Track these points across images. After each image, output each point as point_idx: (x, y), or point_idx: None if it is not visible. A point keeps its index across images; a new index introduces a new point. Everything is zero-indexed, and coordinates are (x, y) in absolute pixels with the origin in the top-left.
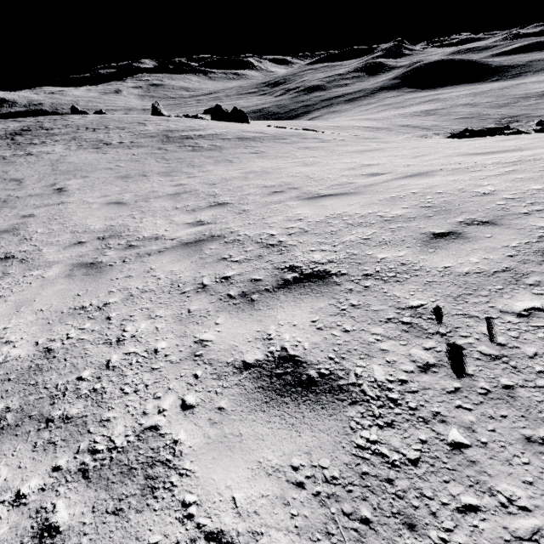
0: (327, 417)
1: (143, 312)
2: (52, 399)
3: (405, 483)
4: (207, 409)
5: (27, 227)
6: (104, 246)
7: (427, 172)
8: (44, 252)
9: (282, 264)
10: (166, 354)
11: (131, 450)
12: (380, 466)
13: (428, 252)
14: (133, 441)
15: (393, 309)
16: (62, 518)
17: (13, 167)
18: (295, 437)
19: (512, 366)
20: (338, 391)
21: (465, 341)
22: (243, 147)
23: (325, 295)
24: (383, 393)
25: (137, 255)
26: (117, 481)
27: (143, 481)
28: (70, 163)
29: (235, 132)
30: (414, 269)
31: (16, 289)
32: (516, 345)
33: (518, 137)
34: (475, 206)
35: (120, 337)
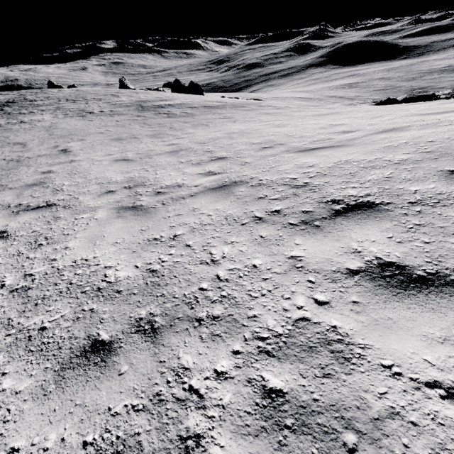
0: None
1: (217, 240)
2: (188, 305)
3: None
4: (343, 303)
5: (52, 181)
6: (135, 193)
7: (398, 128)
8: (81, 199)
9: (323, 199)
10: (267, 268)
11: (298, 335)
12: None
13: None
14: (293, 329)
15: None
16: (278, 384)
17: (11, 133)
18: (442, 316)
19: None
20: None
21: None
22: (211, 114)
23: (384, 219)
24: None
25: (172, 199)
26: (306, 356)
27: (331, 354)
28: (63, 129)
29: (199, 101)
30: (453, 197)
31: (77, 228)
32: None
33: None
34: None
35: (212, 259)
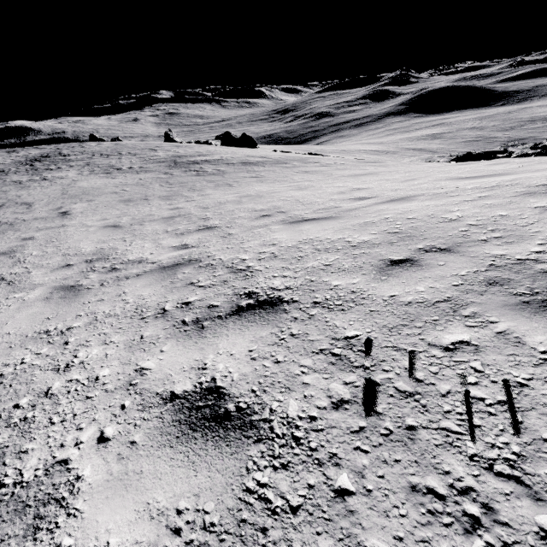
0: (228, 456)
1: (100, 337)
2: None
3: (279, 533)
4: (121, 443)
5: (24, 249)
6: (90, 268)
7: (410, 196)
8: (33, 274)
9: (242, 290)
10: (104, 383)
11: (34, 486)
12: (260, 513)
13: (380, 280)
14: (39, 476)
15: (328, 340)
16: None
17: (26, 192)
18: (191, 477)
19: (423, 405)
20: (248, 427)
21: (385, 376)
22: (245, 171)
23: (271, 323)
24: (290, 431)
25: (116, 278)
26: (8, 519)
27: (31, 521)
28: (79, 187)
29: (240, 157)
30: (361, 298)
31: None
32: (433, 382)
33: (509, 161)
34: (438, 233)
35: (69, 363)
